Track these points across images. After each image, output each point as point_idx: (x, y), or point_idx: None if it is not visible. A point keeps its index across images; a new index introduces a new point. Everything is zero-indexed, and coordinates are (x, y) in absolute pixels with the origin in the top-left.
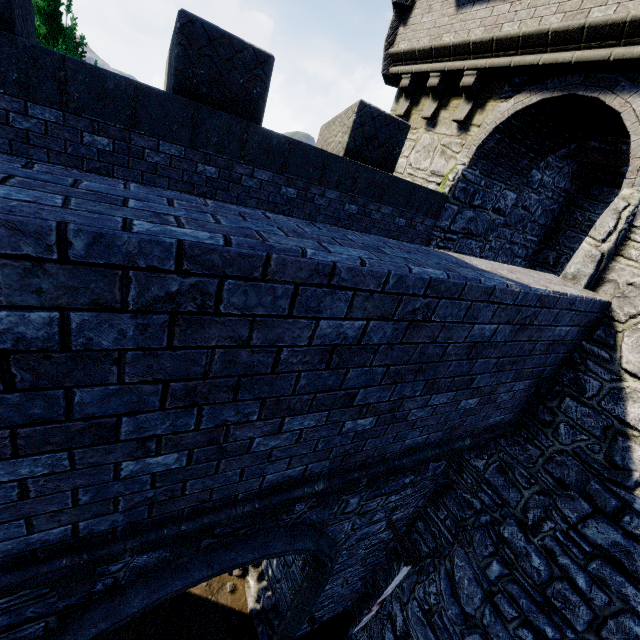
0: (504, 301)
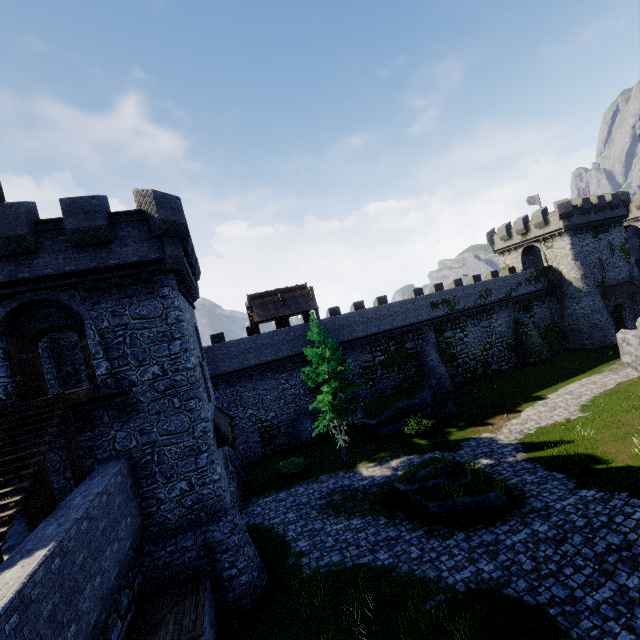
0: (637, 242)
